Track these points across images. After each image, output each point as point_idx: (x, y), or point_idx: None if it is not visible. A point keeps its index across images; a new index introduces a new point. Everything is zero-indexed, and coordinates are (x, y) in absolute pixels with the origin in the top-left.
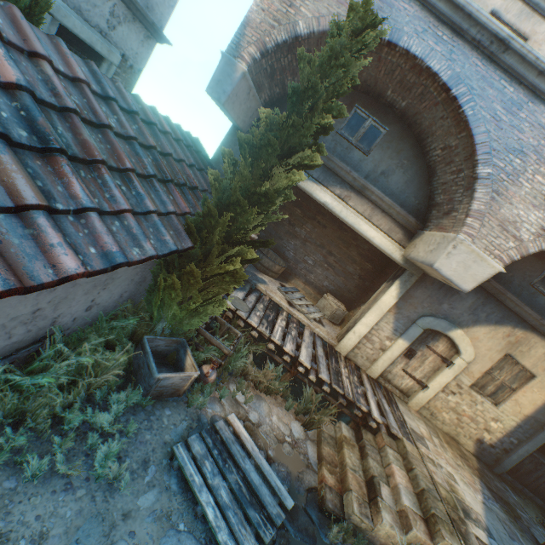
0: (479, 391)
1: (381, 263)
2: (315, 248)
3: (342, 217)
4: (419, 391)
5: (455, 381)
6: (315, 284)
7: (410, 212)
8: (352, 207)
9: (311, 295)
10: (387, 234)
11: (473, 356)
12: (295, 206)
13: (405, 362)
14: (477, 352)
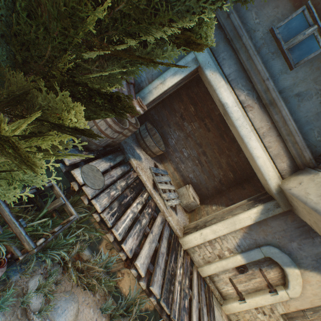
0: (286, 319)
1: (242, 177)
2: (194, 144)
3: (236, 125)
4: (236, 300)
5: (270, 306)
6: (182, 173)
7: (307, 146)
8: (250, 119)
9: (176, 180)
10: (272, 159)
11: (298, 295)
12: (191, 103)
13: (235, 273)
14: (302, 292)
